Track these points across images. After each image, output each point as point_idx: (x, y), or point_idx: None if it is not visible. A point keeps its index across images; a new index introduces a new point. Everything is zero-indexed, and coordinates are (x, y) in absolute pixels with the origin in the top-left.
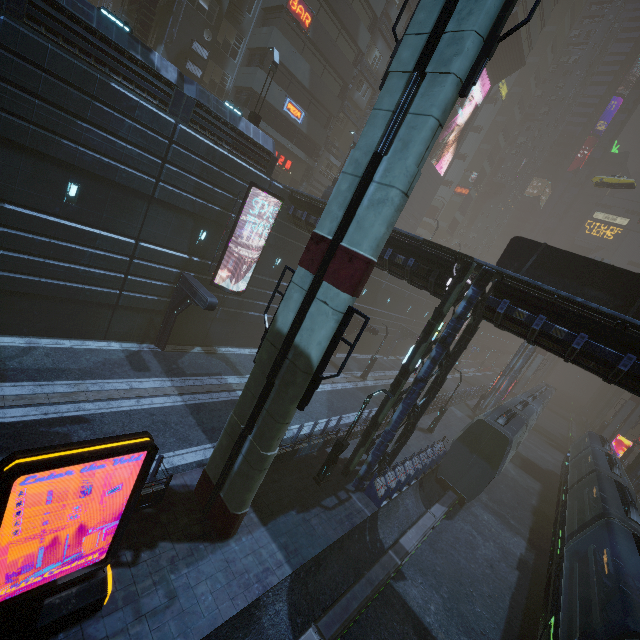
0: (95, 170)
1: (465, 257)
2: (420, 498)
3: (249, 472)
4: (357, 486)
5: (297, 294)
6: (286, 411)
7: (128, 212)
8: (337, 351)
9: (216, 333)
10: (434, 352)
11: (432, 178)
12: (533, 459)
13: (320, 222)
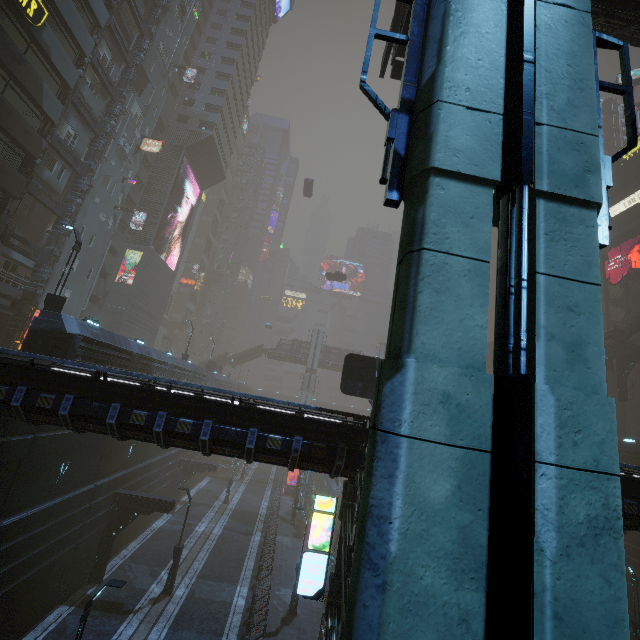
0: None
1: None
2: None
3: None
4: None
5: None
6: None
7: None
8: (104, 570)
9: None
10: None
11: (165, 274)
12: None
13: None
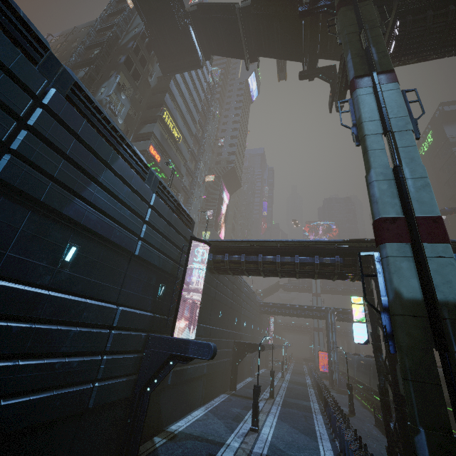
0: (96, 229)
1: (370, 244)
2: None
3: None
4: None
5: (405, 263)
6: None
7: (112, 273)
8: (236, 384)
9: (166, 407)
10: None
11: None
12: None
13: (382, 210)
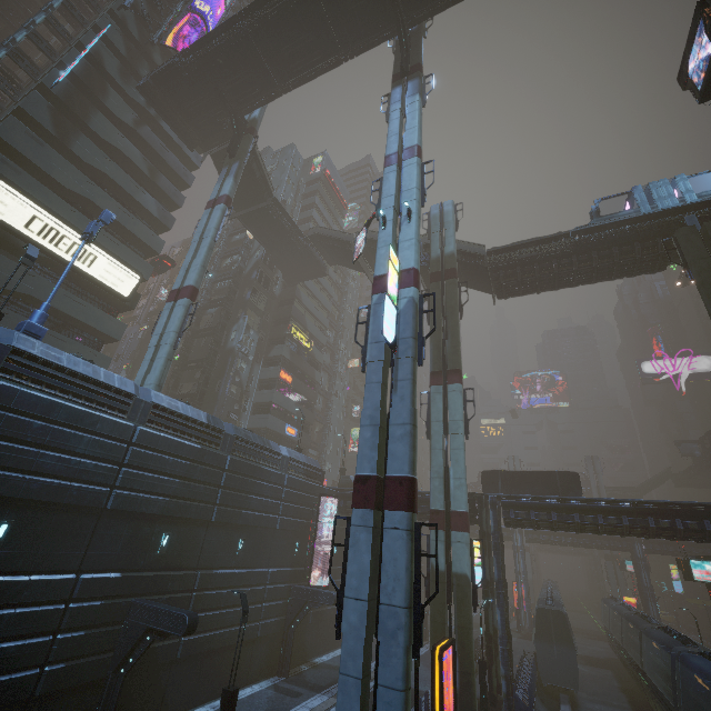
0: (253, 523)
1: (477, 494)
2: (548, 710)
3: (469, 679)
4: (508, 705)
5: (439, 545)
6: (469, 618)
7: (264, 547)
8: None
9: (309, 643)
10: (495, 559)
11: None
12: (590, 654)
13: (432, 503)
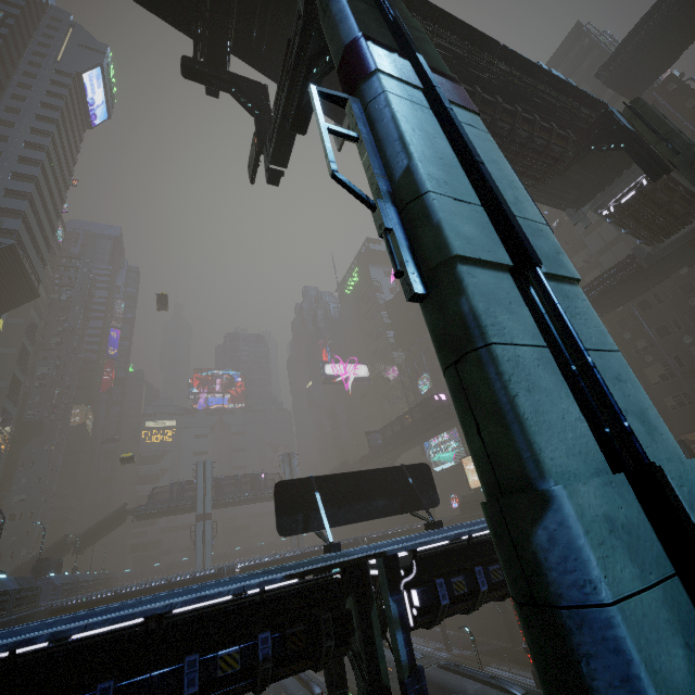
0: None
1: (349, 557)
2: None
3: None
4: None
5: None
6: None
7: None
8: None
9: None
10: None
11: None
12: None
13: None
